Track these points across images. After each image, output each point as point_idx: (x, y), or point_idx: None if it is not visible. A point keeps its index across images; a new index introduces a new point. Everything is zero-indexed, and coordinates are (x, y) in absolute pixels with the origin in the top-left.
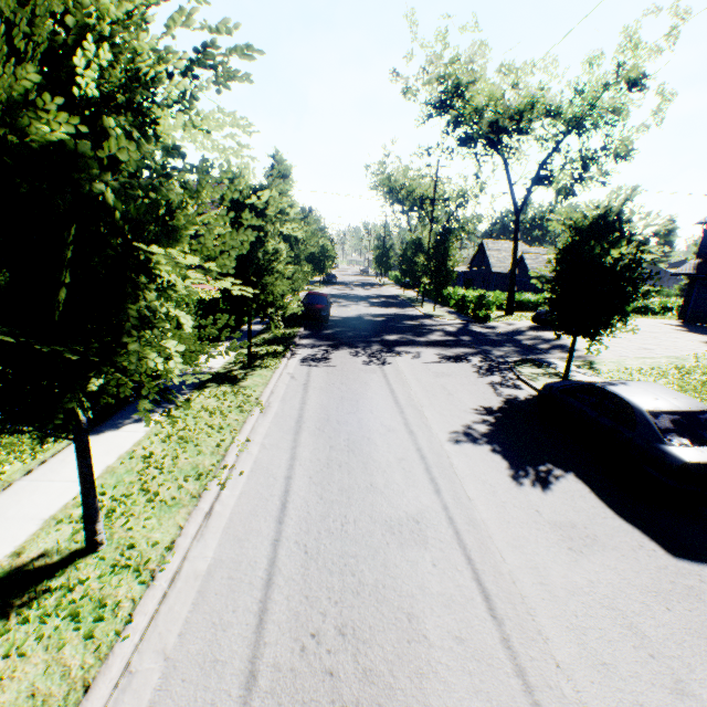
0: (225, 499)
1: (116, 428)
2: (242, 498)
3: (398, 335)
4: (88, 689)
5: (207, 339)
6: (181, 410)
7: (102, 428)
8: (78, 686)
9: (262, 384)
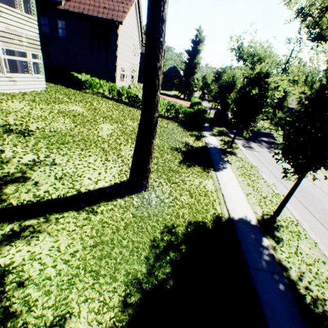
0: (288, 206)
1: (221, 169)
2: (293, 206)
3: (265, 138)
4: (325, 256)
5: (196, 129)
6: (232, 165)
7: (216, 169)
8: (321, 254)
9: (245, 158)
